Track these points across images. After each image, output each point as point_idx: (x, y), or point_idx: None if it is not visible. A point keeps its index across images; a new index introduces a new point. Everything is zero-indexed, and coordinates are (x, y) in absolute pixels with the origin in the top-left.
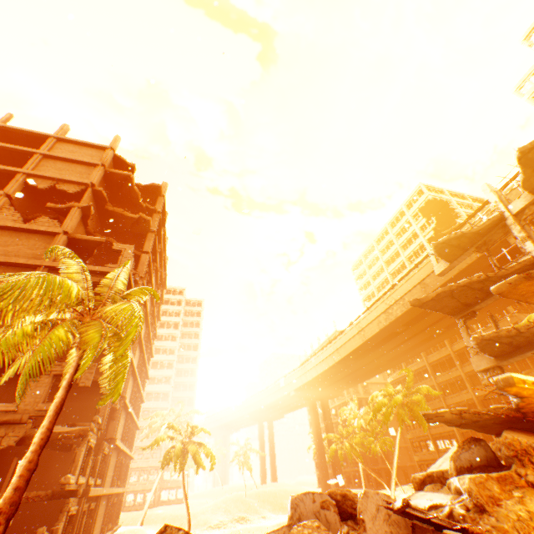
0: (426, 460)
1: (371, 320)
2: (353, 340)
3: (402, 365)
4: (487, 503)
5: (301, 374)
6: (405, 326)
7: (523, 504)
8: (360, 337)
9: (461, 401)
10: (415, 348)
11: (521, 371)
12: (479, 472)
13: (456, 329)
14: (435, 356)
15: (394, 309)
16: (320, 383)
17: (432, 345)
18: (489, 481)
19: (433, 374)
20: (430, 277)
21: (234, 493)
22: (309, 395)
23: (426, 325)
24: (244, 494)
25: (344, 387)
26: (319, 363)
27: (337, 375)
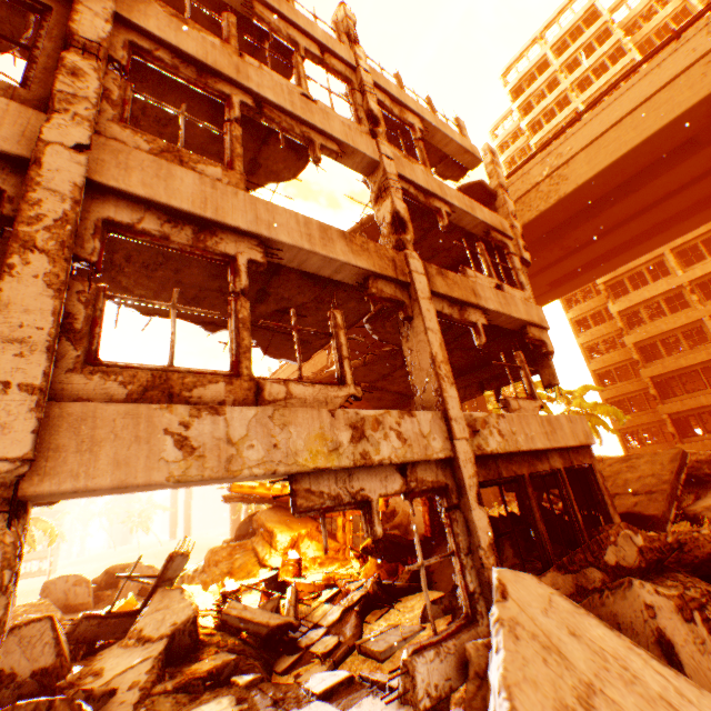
0: None
1: (288, 376)
2: None
3: None
4: (211, 565)
5: None
6: None
7: (234, 563)
8: None
9: None
10: None
11: None
12: (248, 538)
13: None
14: None
15: (307, 369)
16: None
17: None
18: (226, 549)
19: None
20: None
21: (125, 555)
22: None
23: None
24: (138, 555)
25: None
26: None
27: None
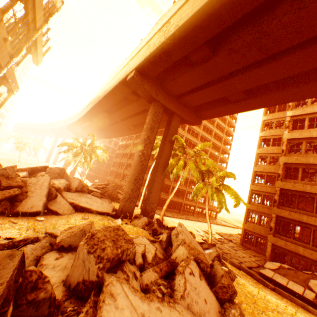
0: (110, 180)
1: (91, 101)
2: (85, 109)
3: (127, 139)
4: None
5: (71, 118)
6: (108, 114)
7: None
8: (87, 109)
9: (131, 163)
10: (124, 132)
11: (151, 161)
12: None
13: (140, 130)
14: (136, 141)
15: (96, 99)
16: (82, 129)
17: (132, 134)
18: None
19: (132, 148)
20: (108, 85)
21: (13, 158)
22: (77, 132)
23: (120, 119)
24: (19, 161)
25: (99, 137)
26: (76, 116)
27: (88, 128)
